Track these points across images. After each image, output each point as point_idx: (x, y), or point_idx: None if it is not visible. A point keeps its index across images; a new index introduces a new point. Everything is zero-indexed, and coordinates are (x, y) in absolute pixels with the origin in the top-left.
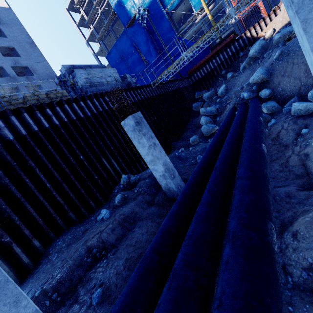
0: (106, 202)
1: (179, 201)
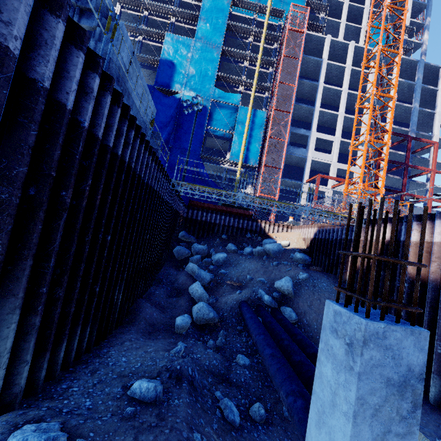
0: None
1: None
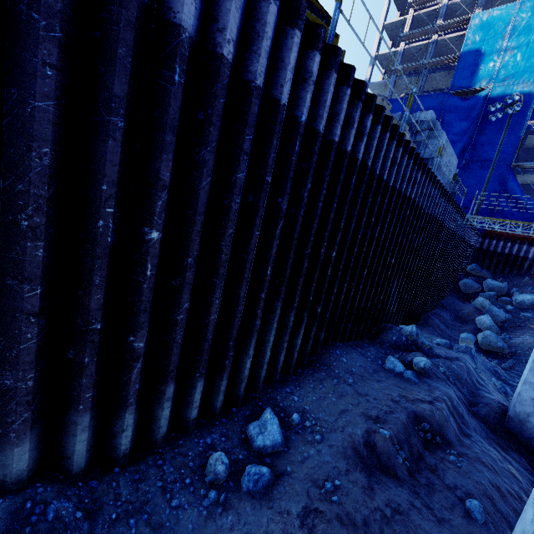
0: (371, 339)
1: None
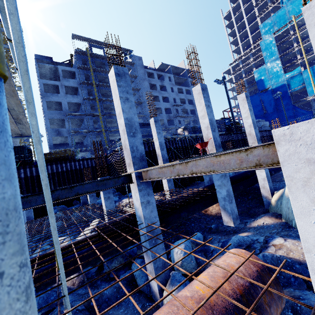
0: None
1: None
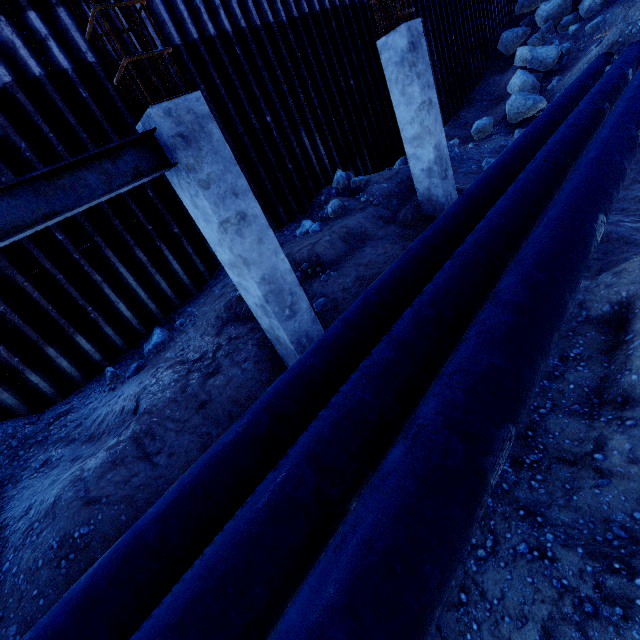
0: (304, 215)
1: (460, 201)
